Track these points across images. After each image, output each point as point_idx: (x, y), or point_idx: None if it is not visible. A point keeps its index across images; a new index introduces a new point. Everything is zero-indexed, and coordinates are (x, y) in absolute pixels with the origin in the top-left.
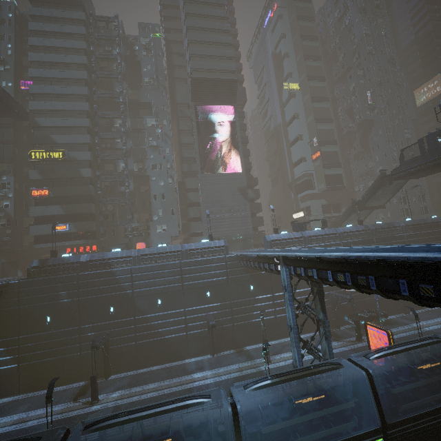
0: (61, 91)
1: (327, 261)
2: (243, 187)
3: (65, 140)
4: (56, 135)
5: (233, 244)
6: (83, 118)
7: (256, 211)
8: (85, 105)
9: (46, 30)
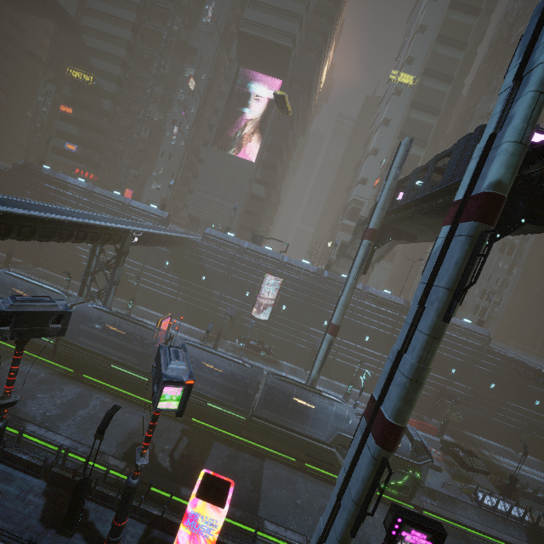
0: (113, 12)
1: None
2: (248, 179)
3: (99, 66)
4: (94, 58)
5: None
6: (122, 47)
7: (258, 212)
8: (127, 34)
9: None
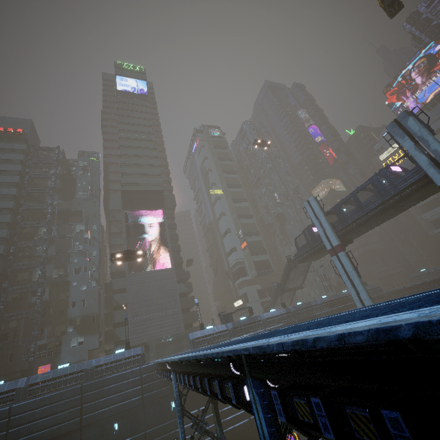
0: None
1: (182, 364)
2: (173, 282)
3: None
4: None
5: (163, 349)
6: (1, 229)
7: (190, 306)
8: (6, 217)
9: None
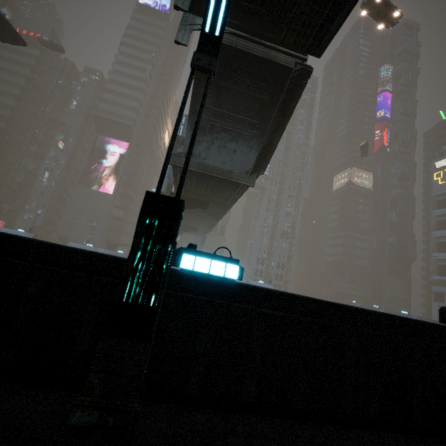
0: None
1: None
2: (107, 206)
3: None
4: None
5: None
6: (2, 120)
7: (119, 229)
8: (7, 113)
9: (6, 57)
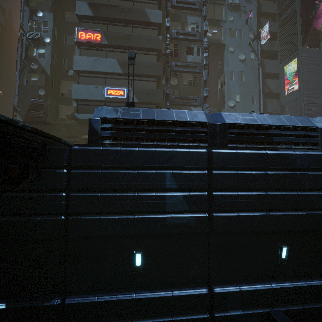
0: None
1: None
2: None
3: None
4: None
5: None
6: None
7: None
8: None
9: None
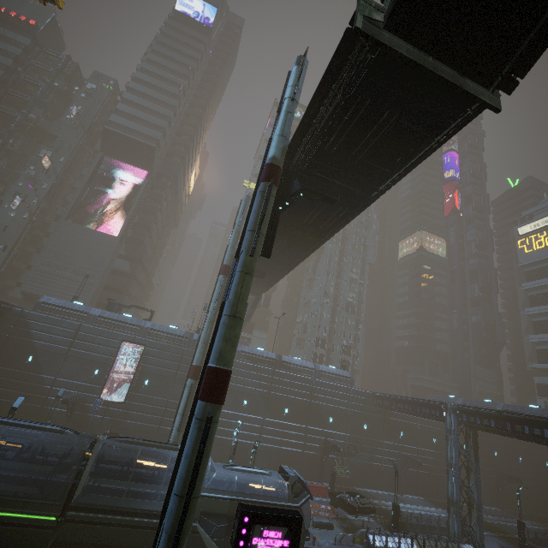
0: None
1: None
2: (108, 252)
3: None
4: None
5: None
6: None
7: (121, 288)
8: None
9: None
